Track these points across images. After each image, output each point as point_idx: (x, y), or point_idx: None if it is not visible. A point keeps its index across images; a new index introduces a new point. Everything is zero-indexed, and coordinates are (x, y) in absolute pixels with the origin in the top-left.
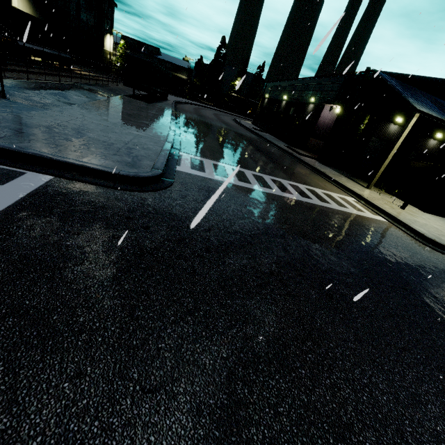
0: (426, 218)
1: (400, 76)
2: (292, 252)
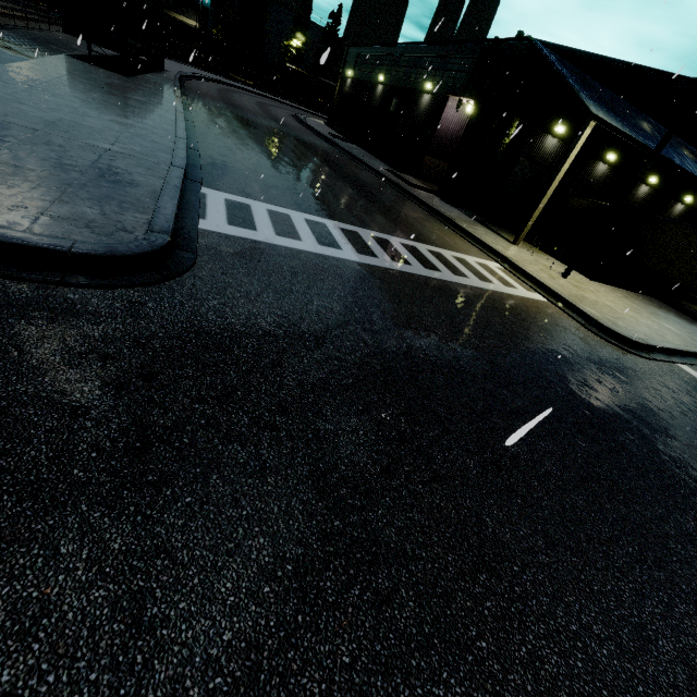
0: (595, 291)
1: (567, 51)
2: (427, 386)
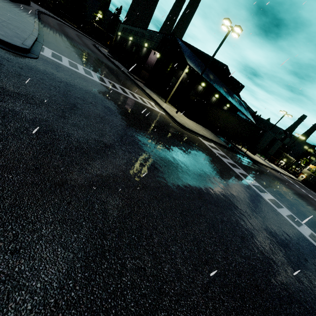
0: (185, 119)
1: (187, 44)
2: (105, 103)
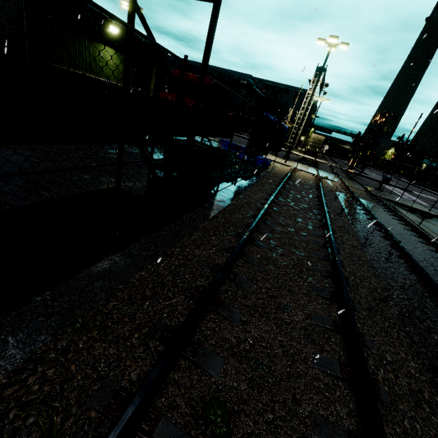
0: None
1: None
2: None
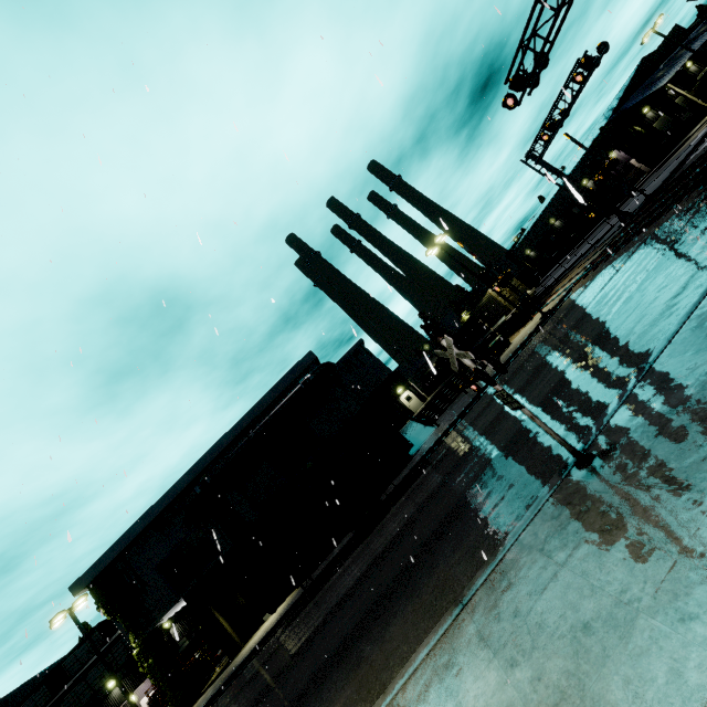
0: None
1: (615, 110)
2: None
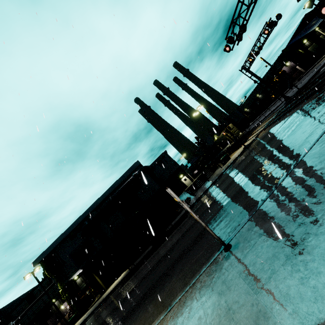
0: None
1: (290, 41)
2: None
